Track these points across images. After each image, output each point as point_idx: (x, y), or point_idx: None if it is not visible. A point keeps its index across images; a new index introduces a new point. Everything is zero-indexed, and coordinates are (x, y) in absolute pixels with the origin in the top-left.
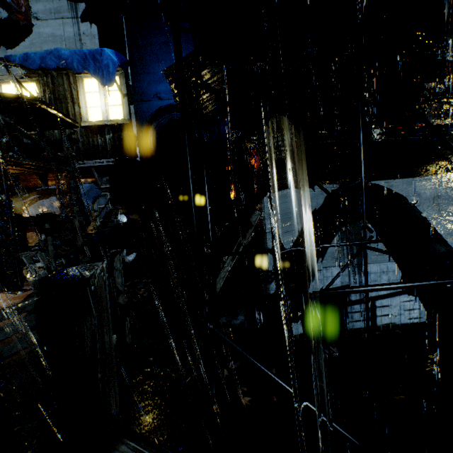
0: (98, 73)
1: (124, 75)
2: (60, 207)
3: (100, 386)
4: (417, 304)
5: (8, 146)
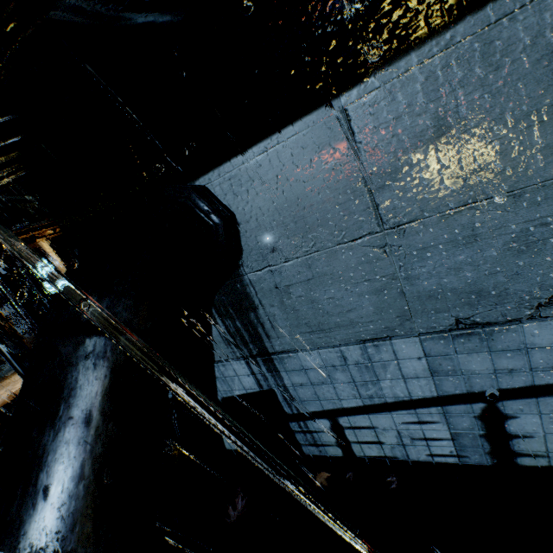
0: None
1: None
2: None
3: None
4: (447, 431)
5: None
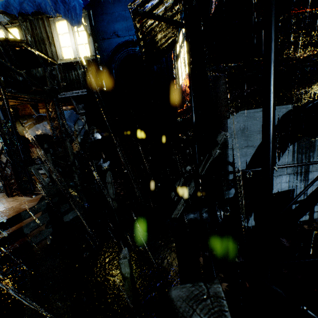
0: (68, 15)
1: (88, 16)
2: (51, 129)
3: None
4: None
5: (6, 83)
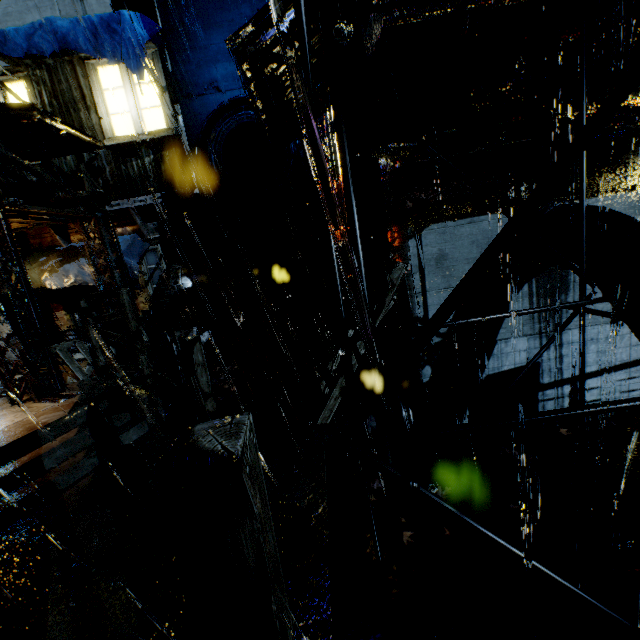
0: (120, 56)
1: (159, 55)
2: (95, 272)
3: (277, 623)
4: None
5: (4, 188)
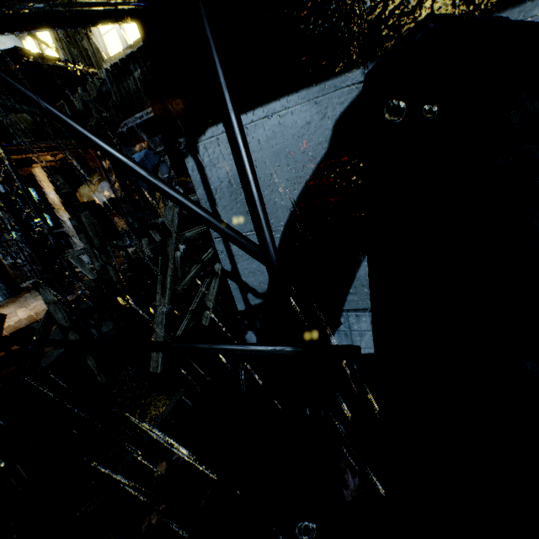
0: None
1: None
2: (112, 189)
3: None
4: None
5: (51, 125)
